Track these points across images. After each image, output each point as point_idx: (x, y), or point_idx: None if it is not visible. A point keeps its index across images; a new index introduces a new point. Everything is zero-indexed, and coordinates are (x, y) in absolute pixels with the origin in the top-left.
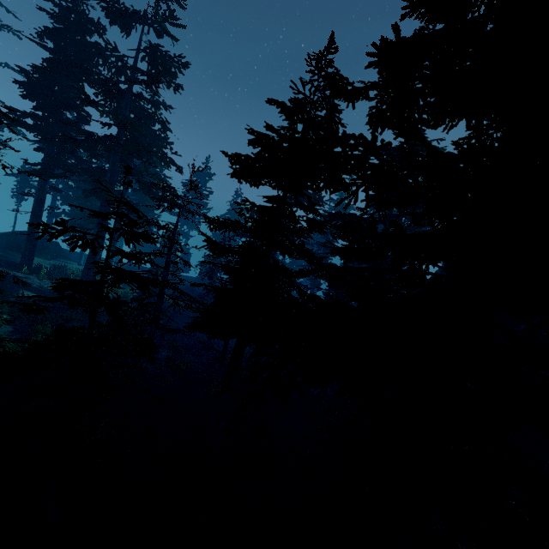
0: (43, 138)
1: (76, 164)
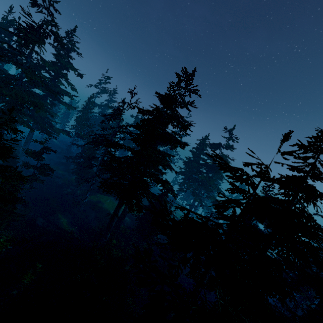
0: (184, 180)
1: (191, 184)
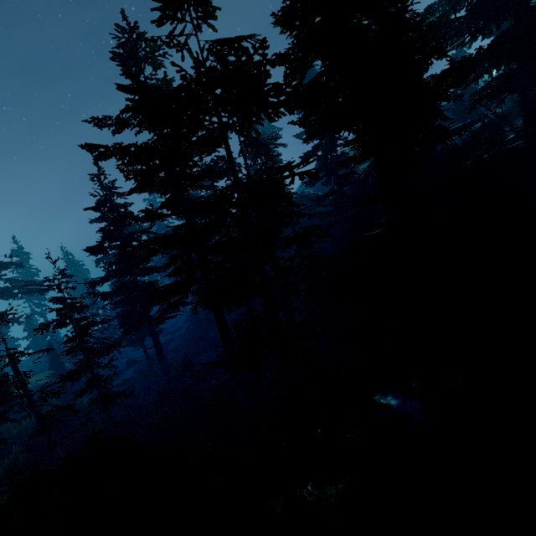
0: None
1: None
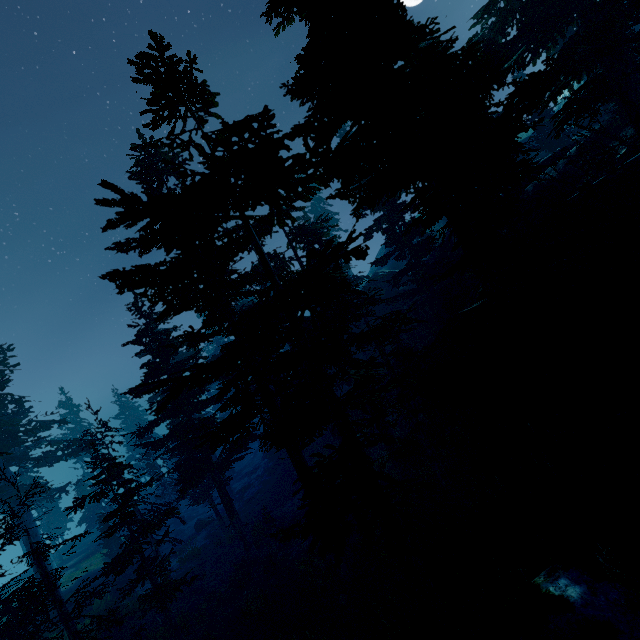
0: None
1: None
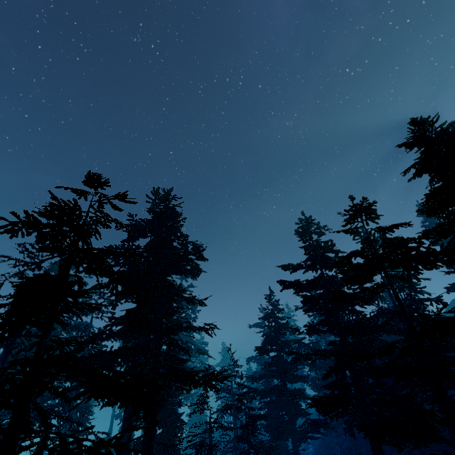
0: None
1: None
